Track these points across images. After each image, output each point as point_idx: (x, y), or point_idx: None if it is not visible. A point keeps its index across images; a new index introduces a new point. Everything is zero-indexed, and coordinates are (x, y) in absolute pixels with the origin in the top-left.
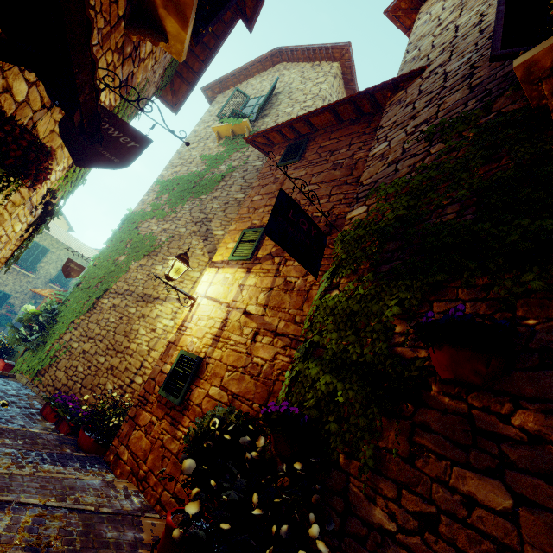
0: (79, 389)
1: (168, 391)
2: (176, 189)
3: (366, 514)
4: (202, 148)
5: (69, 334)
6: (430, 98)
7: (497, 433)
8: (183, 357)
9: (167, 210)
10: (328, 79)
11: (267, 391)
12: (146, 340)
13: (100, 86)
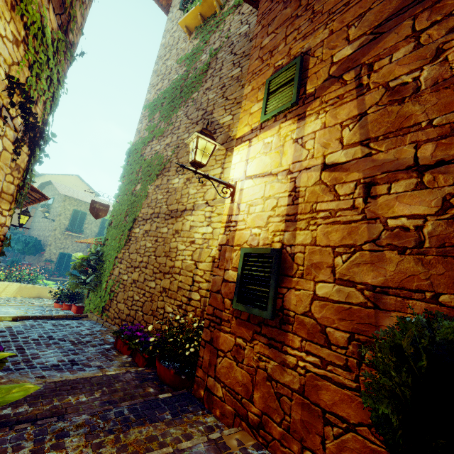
0: (142, 316)
1: (246, 303)
2: (165, 103)
3: None
4: (175, 53)
5: (117, 269)
6: None
7: None
8: (249, 256)
9: (163, 126)
10: None
11: None
12: (188, 255)
13: None
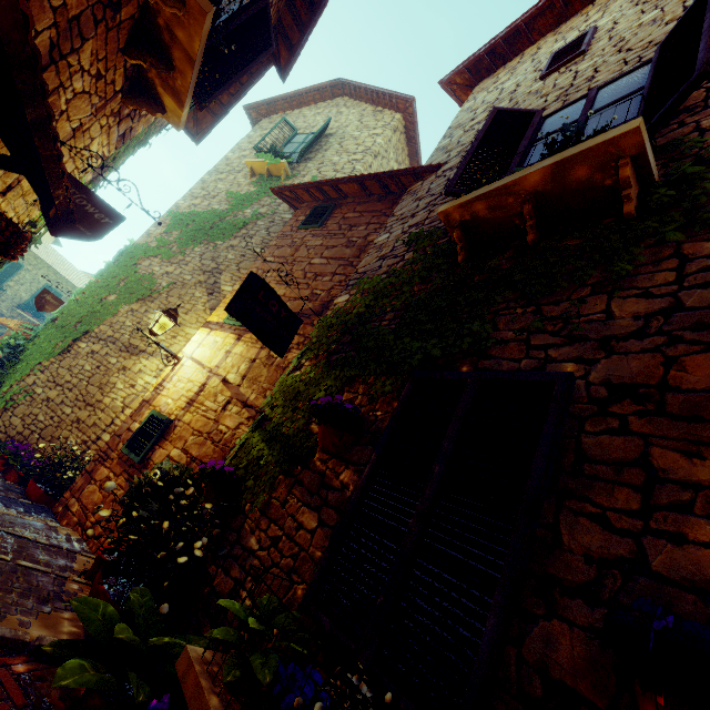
0: (37, 440)
1: (132, 449)
2: (190, 227)
3: (246, 542)
4: (231, 182)
5: (33, 377)
6: (430, 202)
7: (331, 485)
8: (154, 417)
9: (175, 250)
10: (386, 132)
11: (222, 457)
12: (122, 396)
13: (92, 144)
